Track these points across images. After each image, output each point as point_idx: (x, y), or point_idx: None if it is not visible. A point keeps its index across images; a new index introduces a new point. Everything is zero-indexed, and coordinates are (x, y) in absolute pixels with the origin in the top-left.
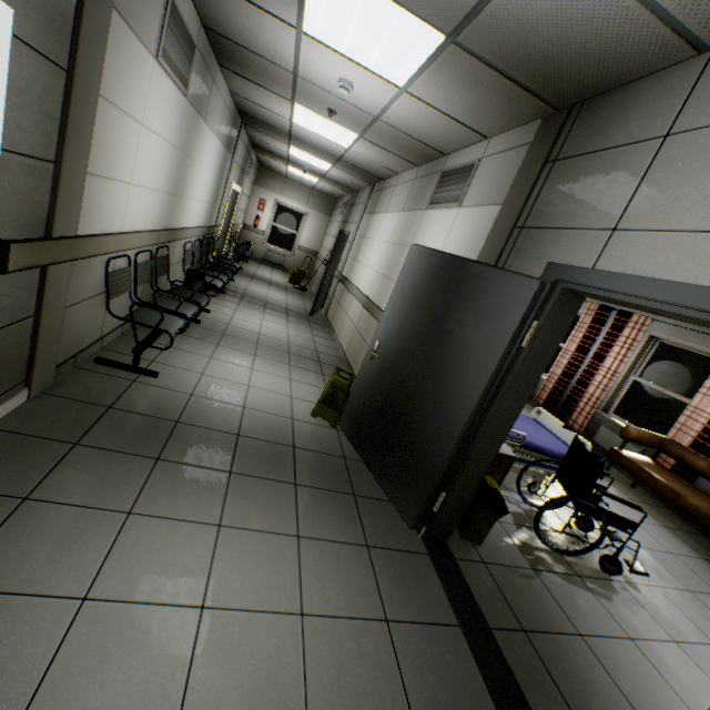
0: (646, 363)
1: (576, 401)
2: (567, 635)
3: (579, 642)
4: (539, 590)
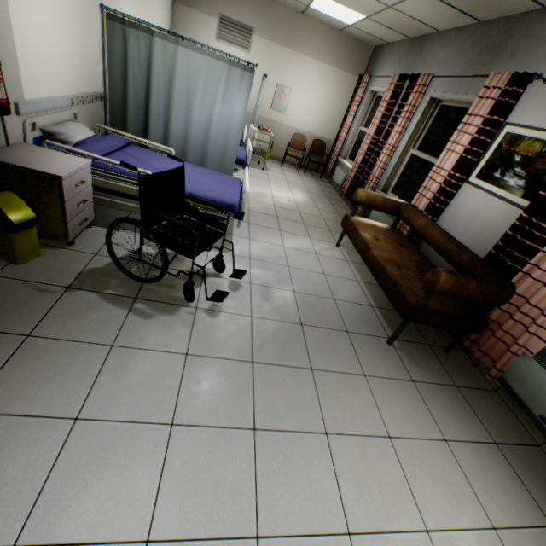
0: (425, 133)
1: (364, 185)
2: (4, 334)
3: (11, 341)
4: (39, 301)
